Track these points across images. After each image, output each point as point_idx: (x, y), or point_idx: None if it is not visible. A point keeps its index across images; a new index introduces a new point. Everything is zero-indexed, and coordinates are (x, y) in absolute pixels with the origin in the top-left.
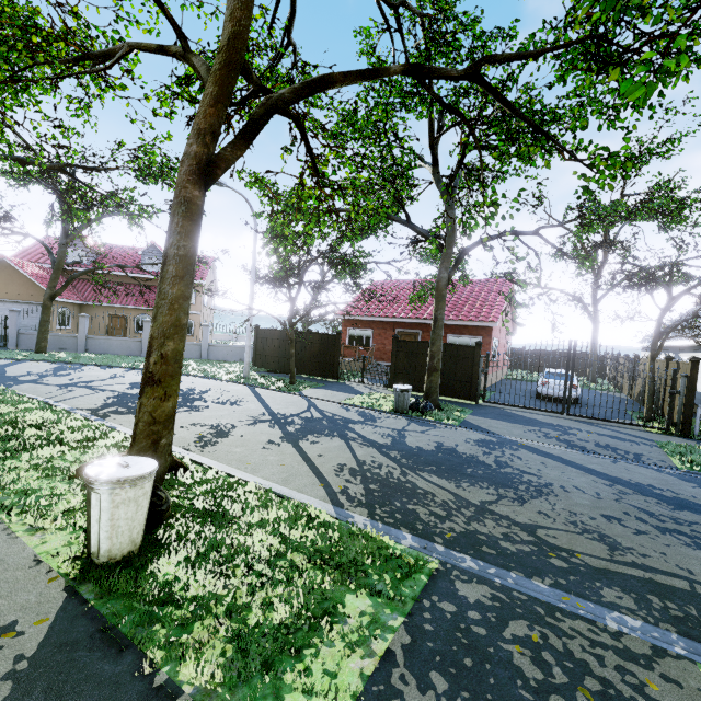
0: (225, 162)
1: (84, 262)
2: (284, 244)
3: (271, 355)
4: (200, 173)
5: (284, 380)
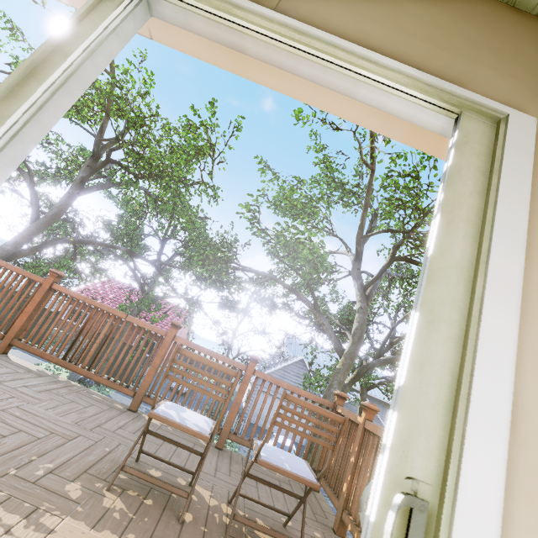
0: (22, 255)
1: None
2: (39, 273)
3: None
4: (6, 258)
5: None
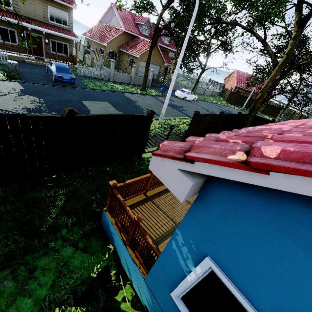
0: None
1: (147, 34)
2: None
3: (232, 99)
4: None
5: (245, 110)
